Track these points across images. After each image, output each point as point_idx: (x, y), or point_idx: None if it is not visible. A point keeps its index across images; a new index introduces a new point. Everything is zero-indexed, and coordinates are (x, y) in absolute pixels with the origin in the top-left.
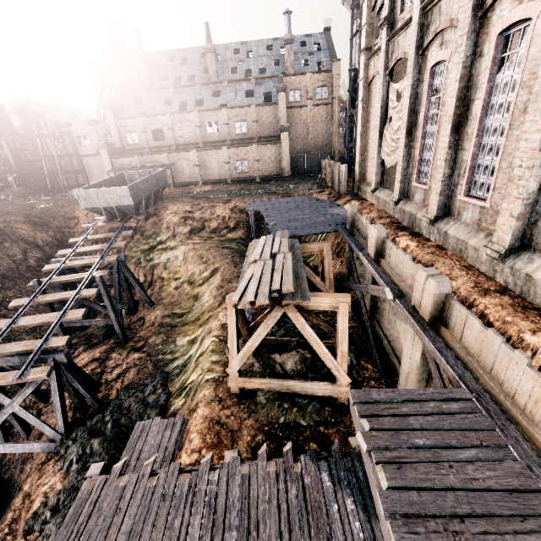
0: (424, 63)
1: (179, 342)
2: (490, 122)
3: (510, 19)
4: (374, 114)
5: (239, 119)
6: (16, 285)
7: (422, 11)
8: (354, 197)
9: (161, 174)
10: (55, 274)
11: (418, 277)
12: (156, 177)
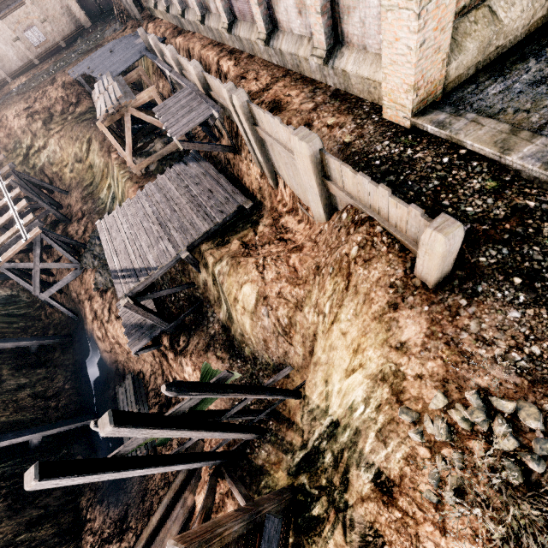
0: None
1: (103, 196)
2: None
3: None
4: None
5: None
6: None
7: None
8: (149, 20)
9: None
10: None
11: (166, 53)
12: None
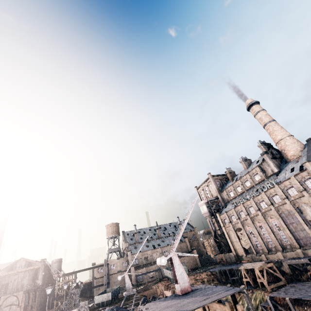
0: (245, 228)
1: None
2: (265, 235)
3: (259, 224)
4: (233, 238)
5: None
6: None
7: (240, 222)
8: (239, 261)
9: None
10: None
11: (277, 254)
12: None
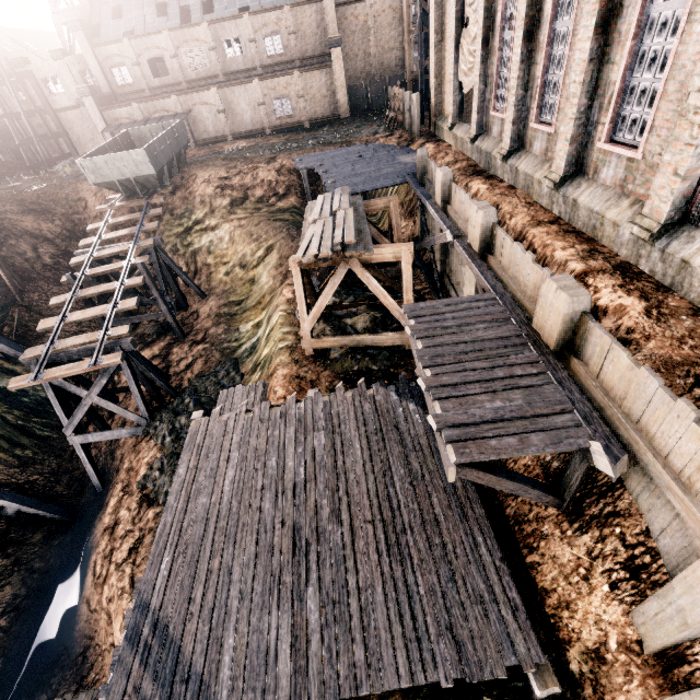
0: None
1: (243, 330)
2: (559, 27)
3: None
4: (450, 14)
5: (270, 31)
6: (39, 288)
7: None
8: (430, 139)
9: (178, 128)
10: (87, 266)
11: (471, 212)
12: (174, 132)
